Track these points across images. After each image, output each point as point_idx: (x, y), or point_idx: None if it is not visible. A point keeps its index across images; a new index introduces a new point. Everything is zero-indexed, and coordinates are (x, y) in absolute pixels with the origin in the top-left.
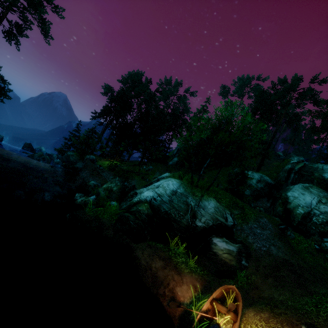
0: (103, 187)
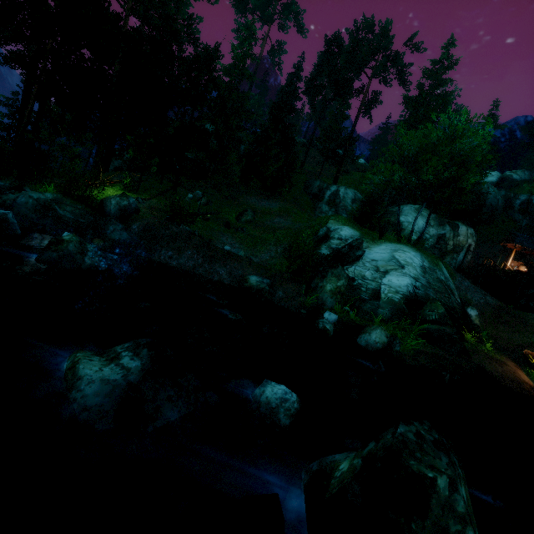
0: (329, 290)
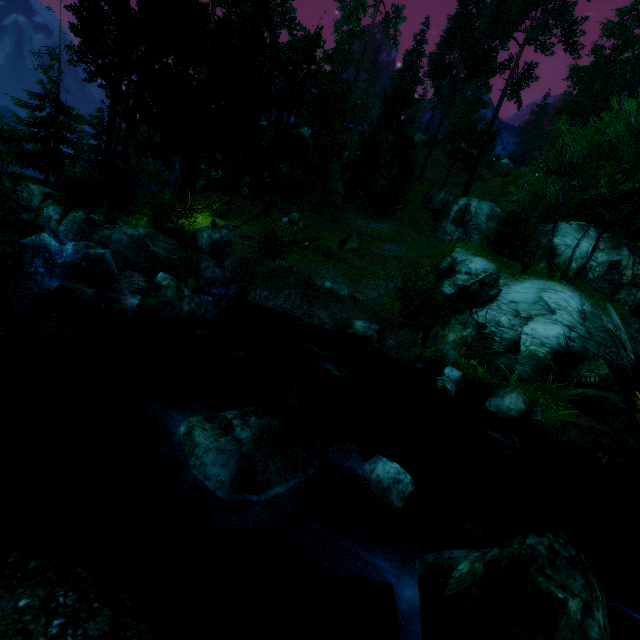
0: (451, 340)
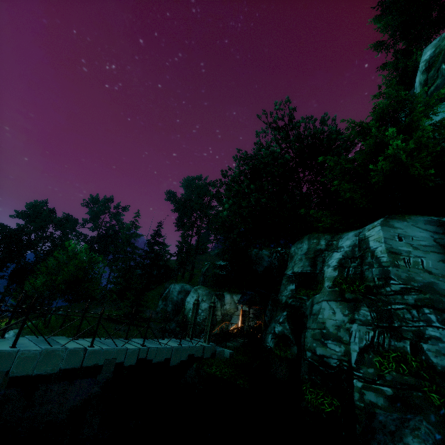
0: None
